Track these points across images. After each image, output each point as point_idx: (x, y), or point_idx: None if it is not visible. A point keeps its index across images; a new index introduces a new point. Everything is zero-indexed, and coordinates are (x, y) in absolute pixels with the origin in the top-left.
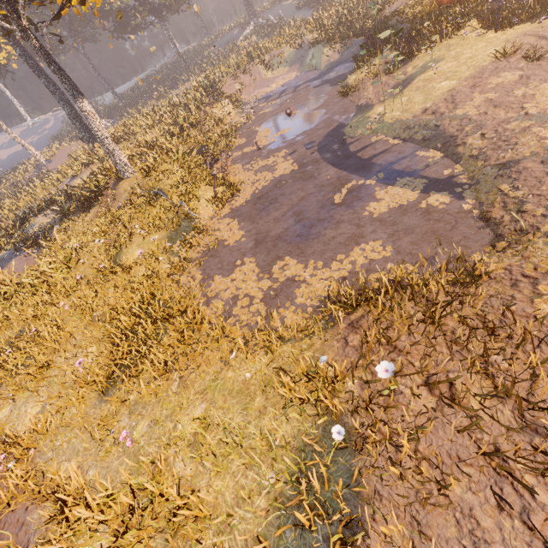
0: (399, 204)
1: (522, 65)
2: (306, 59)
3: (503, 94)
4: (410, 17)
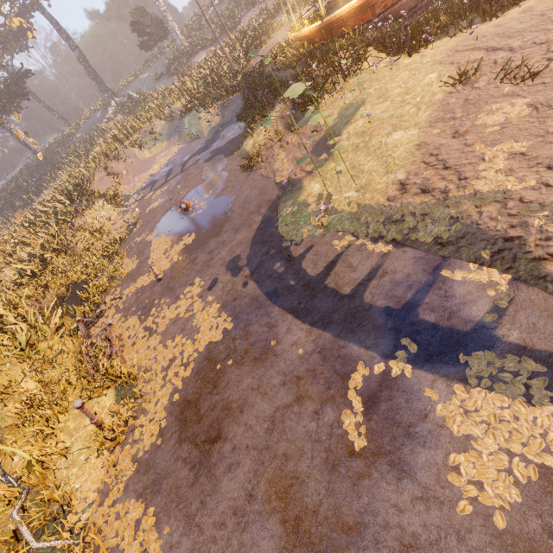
0: (534, 463)
1: (510, 88)
2: (183, 129)
3: (535, 141)
4: (285, 62)
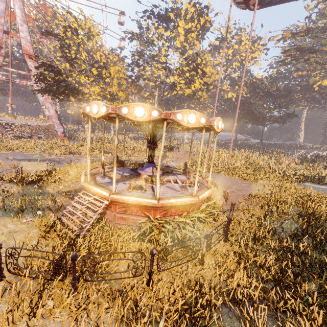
0: None
1: None
2: None
3: None
4: None
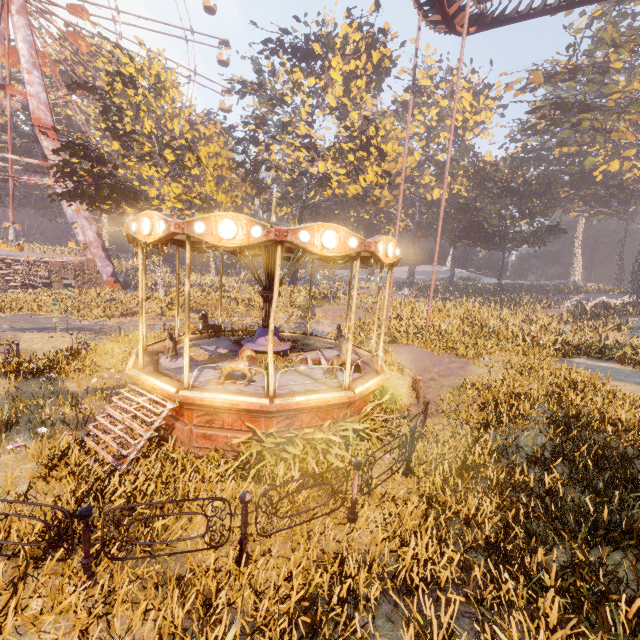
0: None
1: None
2: None
3: None
4: None
